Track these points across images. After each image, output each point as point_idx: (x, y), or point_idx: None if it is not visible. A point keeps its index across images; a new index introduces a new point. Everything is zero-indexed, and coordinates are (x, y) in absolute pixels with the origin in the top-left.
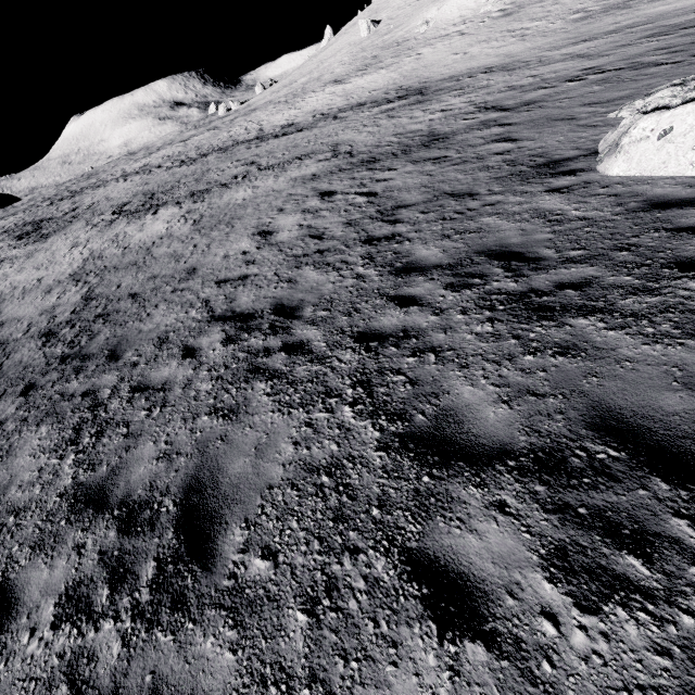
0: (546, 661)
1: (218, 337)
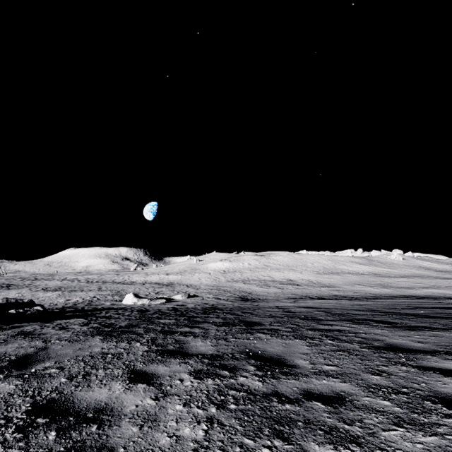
0: None
1: None
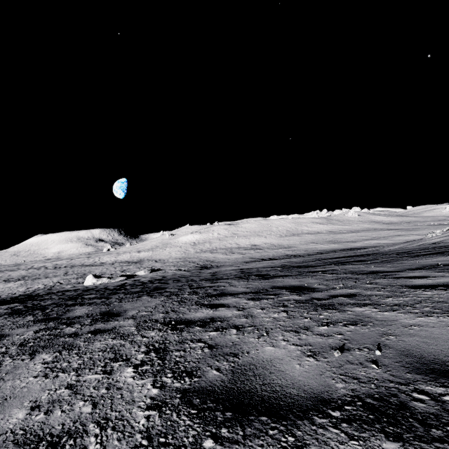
0: None
1: None
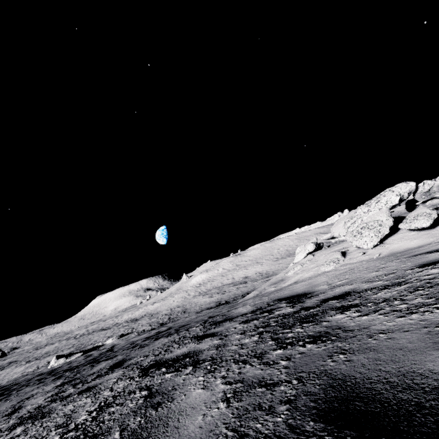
0: None
1: None
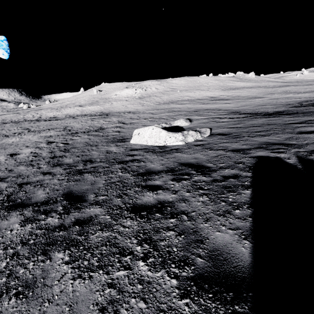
0: (1, 238)
1: None
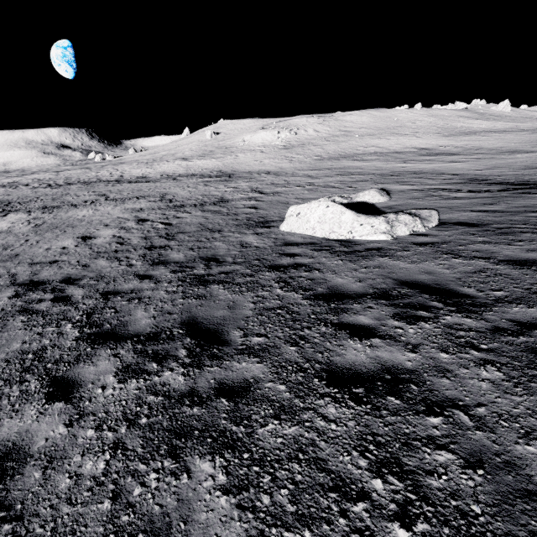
0: (89, 401)
1: (9, 294)
